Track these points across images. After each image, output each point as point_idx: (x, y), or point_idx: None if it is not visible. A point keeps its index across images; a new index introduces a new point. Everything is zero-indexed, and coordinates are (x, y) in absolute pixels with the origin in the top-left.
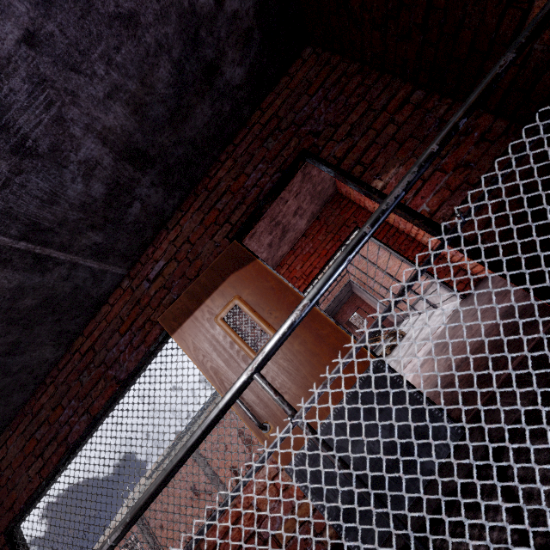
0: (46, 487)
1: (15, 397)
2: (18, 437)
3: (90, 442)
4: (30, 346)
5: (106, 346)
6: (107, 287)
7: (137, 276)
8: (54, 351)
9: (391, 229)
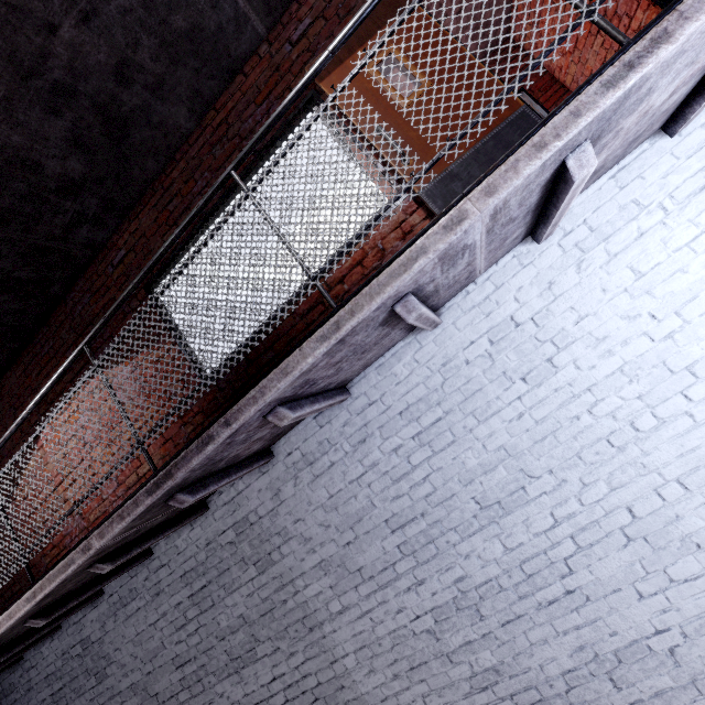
0: (181, 252)
1: (149, 164)
2: (150, 211)
3: (224, 211)
4: (171, 95)
5: (241, 119)
6: (245, 48)
7: (278, 40)
8: (187, 119)
9: (565, 94)
